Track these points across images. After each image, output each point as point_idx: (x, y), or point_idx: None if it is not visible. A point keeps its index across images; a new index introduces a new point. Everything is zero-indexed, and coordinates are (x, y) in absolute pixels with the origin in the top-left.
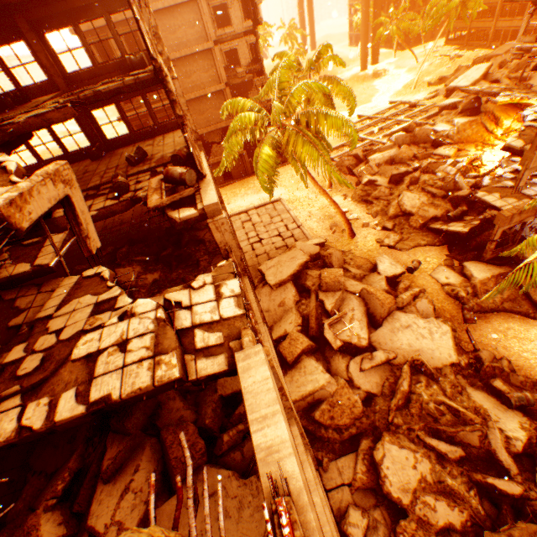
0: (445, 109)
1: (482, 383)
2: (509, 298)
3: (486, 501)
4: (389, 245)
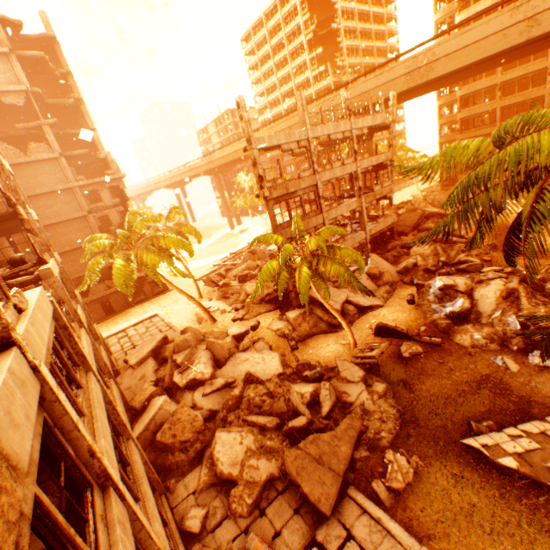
0: None
1: (300, 379)
2: (314, 324)
3: (296, 445)
4: (239, 317)
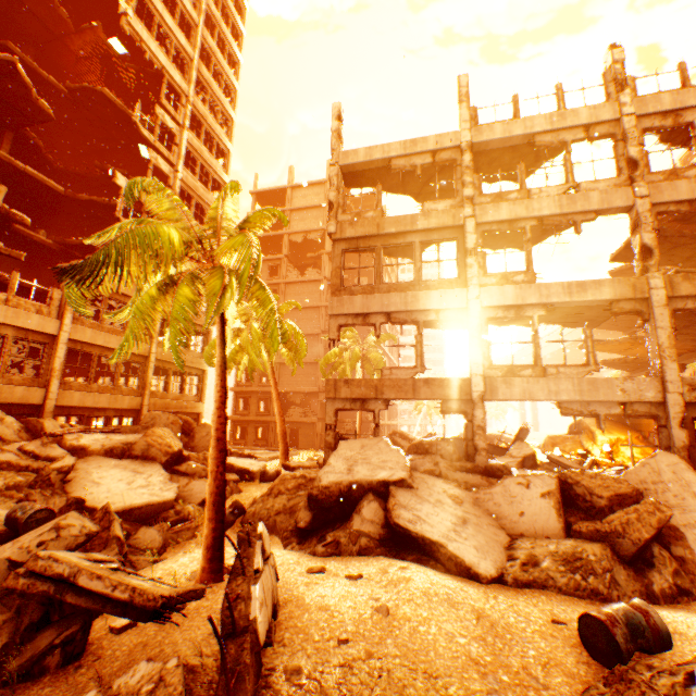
0: None
1: None
2: (294, 508)
3: None
4: (289, 464)
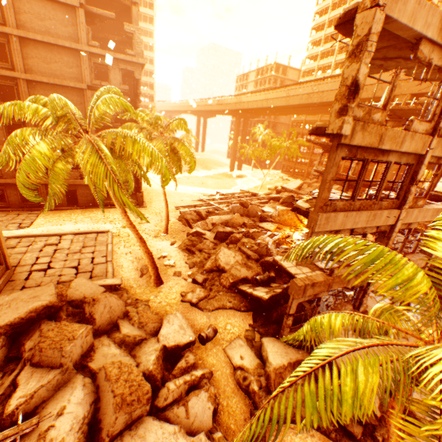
0: (273, 199)
1: None
2: None
3: None
4: (191, 301)
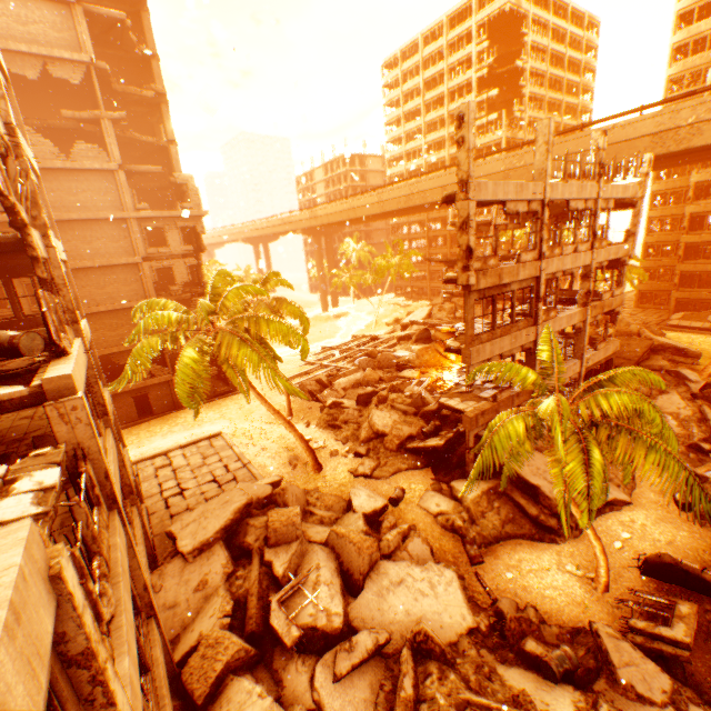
0: (402, 339)
1: (514, 652)
2: (508, 517)
3: None
4: (365, 473)
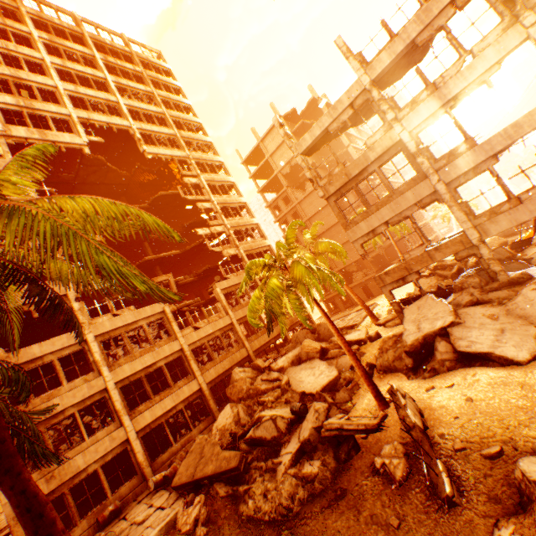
0: None
1: None
2: (399, 356)
3: (230, 445)
4: (379, 323)
